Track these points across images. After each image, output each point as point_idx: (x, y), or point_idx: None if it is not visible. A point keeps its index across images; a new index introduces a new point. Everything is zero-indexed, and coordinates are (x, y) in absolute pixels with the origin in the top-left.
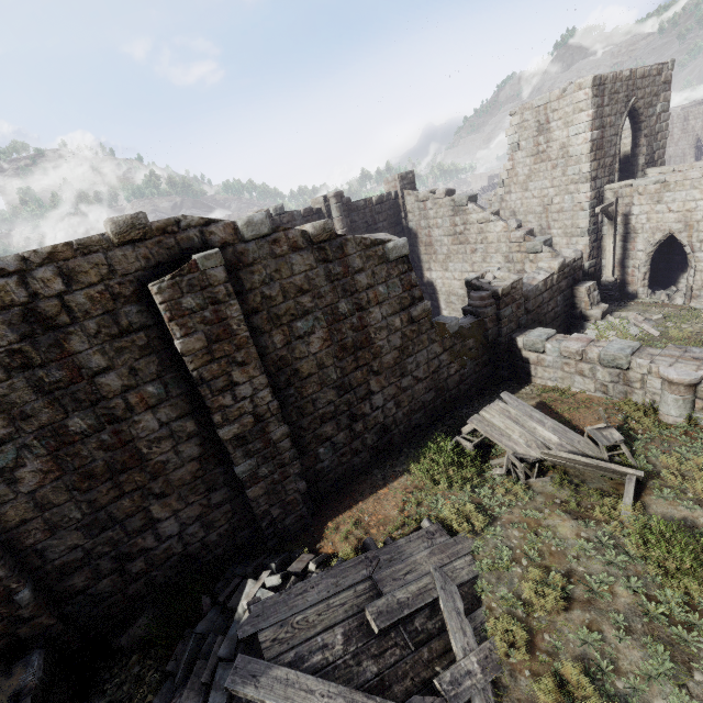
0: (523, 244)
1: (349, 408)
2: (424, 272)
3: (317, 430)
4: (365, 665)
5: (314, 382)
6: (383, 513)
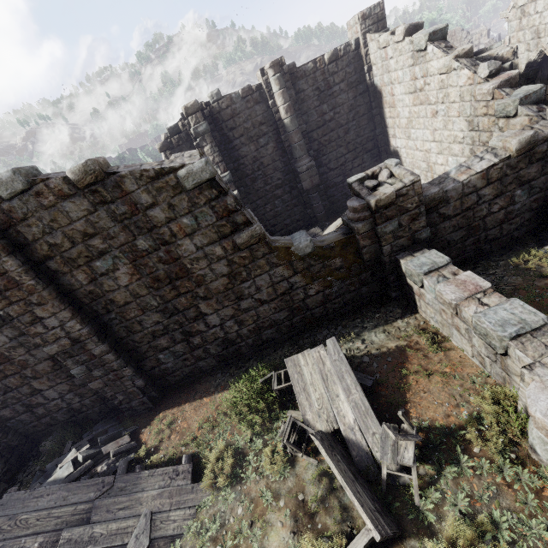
0: (491, 103)
1: (181, 326)
2: (390, 140)
3: (152, 342)
4: None
5: (134, 308)
6: (190, 423)
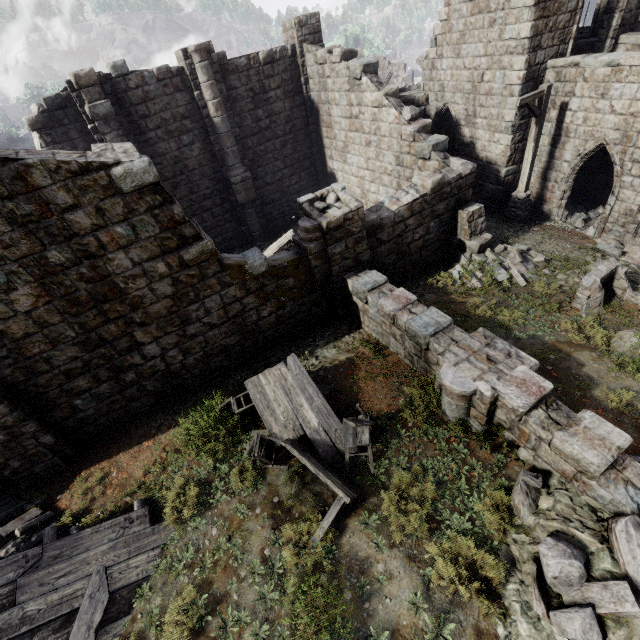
0: (413, 144)
1: (108, 361)
2: (327, 160)
3: (65, 385)
4: None
5: (39, 342)
6: (131, 471)
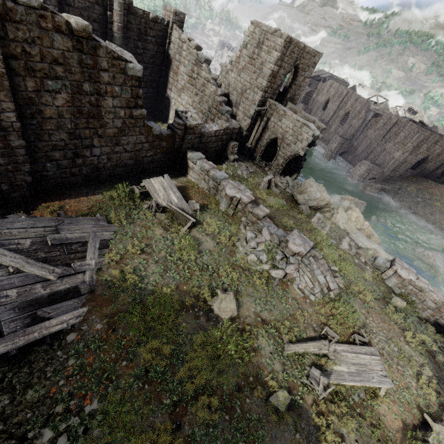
0: (219, 106)
1: (75, 148)
2: (167, 90)
3: (49, 152)
4: (39, 253)
5: (53, 124)
6: (79, 207)
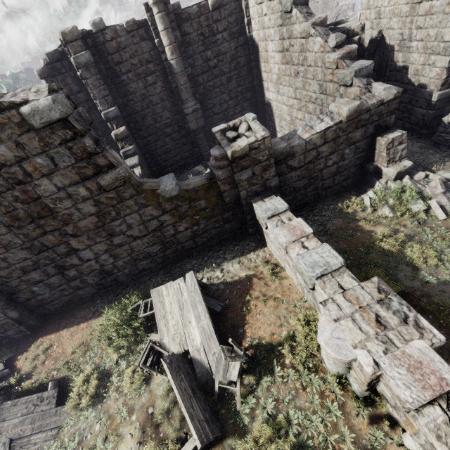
0: (336, 71)
1: (52, 261)
2: (265, 92)
3: (22, 277)
4: None
5: None
6: (65, 348)
